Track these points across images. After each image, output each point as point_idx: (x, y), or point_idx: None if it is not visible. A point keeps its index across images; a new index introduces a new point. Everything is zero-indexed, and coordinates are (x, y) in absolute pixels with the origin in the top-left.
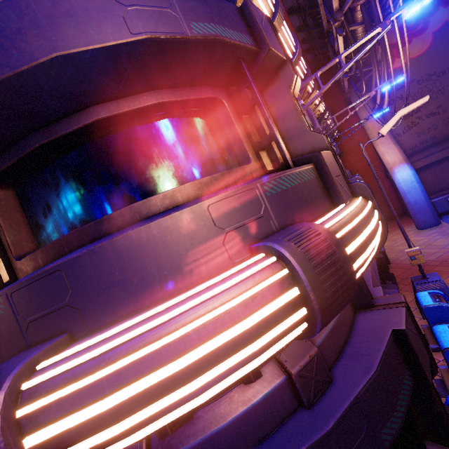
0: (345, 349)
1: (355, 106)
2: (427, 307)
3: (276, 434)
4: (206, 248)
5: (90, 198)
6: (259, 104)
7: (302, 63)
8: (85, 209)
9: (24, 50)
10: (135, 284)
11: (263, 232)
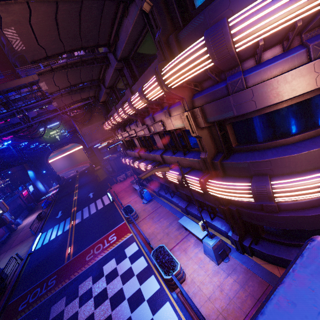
0: None
1: None
2: None
3: (318, 207)
4: (319, 161)
5: (266, 132)
6: None
7: None
8: (263, 135)
9: (274, 98)
10: (292, 168)
11: None
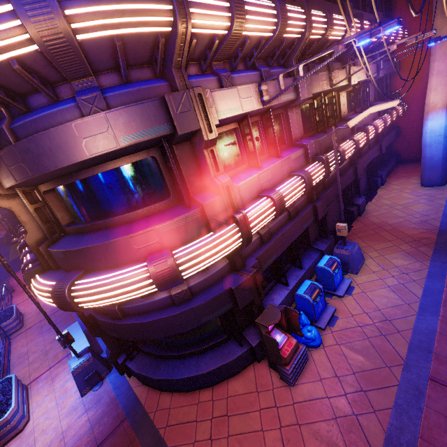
0: (208, 288)
1: (434, 4)
2: (318, 267)
3: (163, 310)
4: (130, 253)
5: (88, 209)
6: (173, 169)
7: (296, 25)
8: (87, 213)
9: (44, 165)
10: (104, 261)
11: (156, 249)
